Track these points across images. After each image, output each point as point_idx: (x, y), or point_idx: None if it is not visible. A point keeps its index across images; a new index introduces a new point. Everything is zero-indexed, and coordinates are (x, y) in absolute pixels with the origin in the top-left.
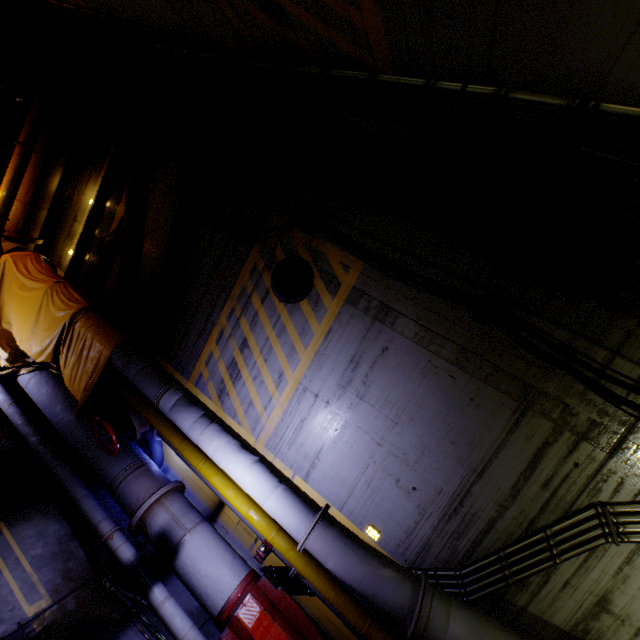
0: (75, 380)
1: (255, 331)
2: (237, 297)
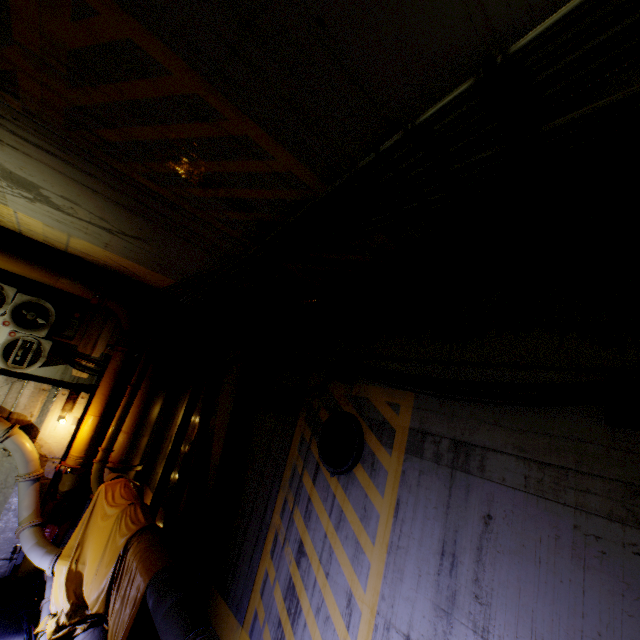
0: (114, 638)
1: (310, 526)
2: (288, 482)
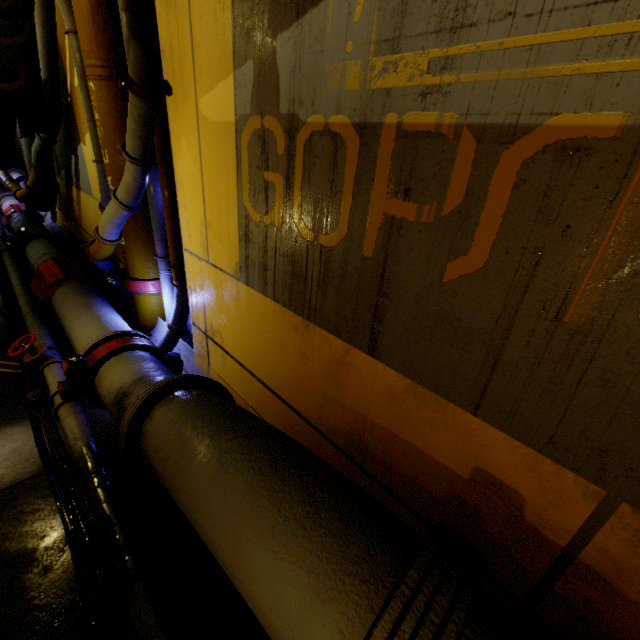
0: None
1: None
2: None
